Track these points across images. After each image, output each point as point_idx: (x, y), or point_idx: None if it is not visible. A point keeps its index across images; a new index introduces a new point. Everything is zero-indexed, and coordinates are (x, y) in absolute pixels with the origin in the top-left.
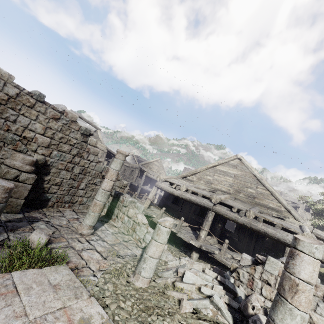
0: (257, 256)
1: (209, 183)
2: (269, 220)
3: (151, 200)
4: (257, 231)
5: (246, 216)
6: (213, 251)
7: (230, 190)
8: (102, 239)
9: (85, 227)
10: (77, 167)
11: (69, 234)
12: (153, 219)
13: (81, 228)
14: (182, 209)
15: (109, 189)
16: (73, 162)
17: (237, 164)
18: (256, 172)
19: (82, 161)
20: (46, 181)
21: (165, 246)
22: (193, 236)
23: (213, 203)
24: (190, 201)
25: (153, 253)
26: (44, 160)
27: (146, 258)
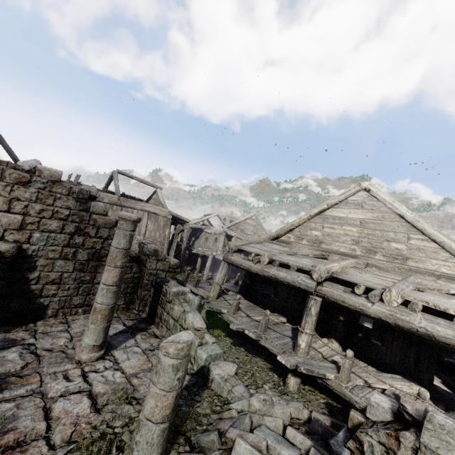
0: (402, 406)
1: (317, 242)
2: (437, 308)
3: (219, 284)
4: (411, 331)
5: (384, 301)
6: (323, 374)
7: (355, 250)
8: (116, 365)
9: (85, 349)
10: (82, 251)
11: (55, 365)
12: (223, 316)
13: (79, 351)
14: (276, 292)
15: (114, 281)
16: (72, 244)
17: (362, 201)
18: (403, 208)
19: (89, 241)
20: (34, 280)
21: (232, 369)
22: (289, 344)
23: (316, 280)
24: (277, 281)
25: (150, 413)
26: (15, 249)
27: (141, 422)
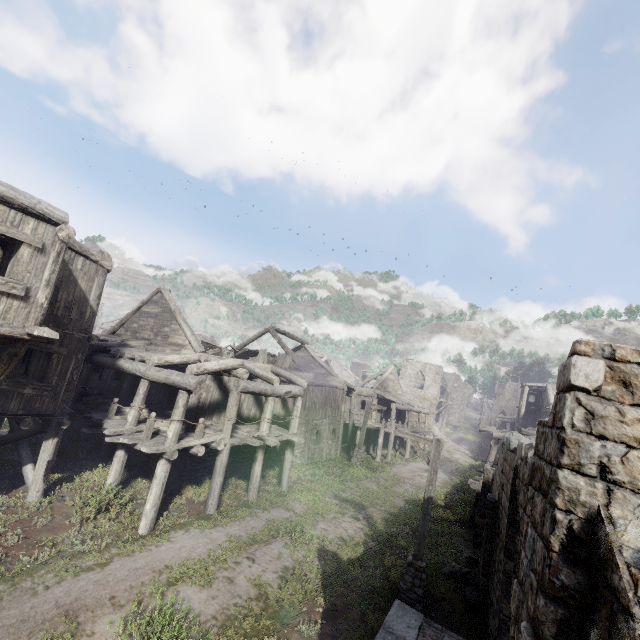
0: None
1: None
2: None
3: None
4: None
5: None
6: None
7: None
8: None
9: None
10: None
11: None
12: None
13: None
14: None
15: None
16: None
17: None
18: None
19: None
20: None
21: None
22: None
23: None
24: None
25: None
26: None
27: None
